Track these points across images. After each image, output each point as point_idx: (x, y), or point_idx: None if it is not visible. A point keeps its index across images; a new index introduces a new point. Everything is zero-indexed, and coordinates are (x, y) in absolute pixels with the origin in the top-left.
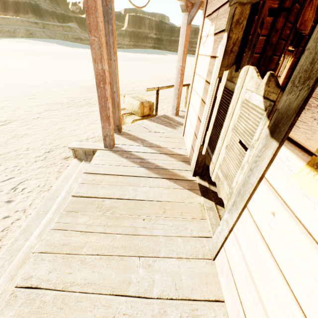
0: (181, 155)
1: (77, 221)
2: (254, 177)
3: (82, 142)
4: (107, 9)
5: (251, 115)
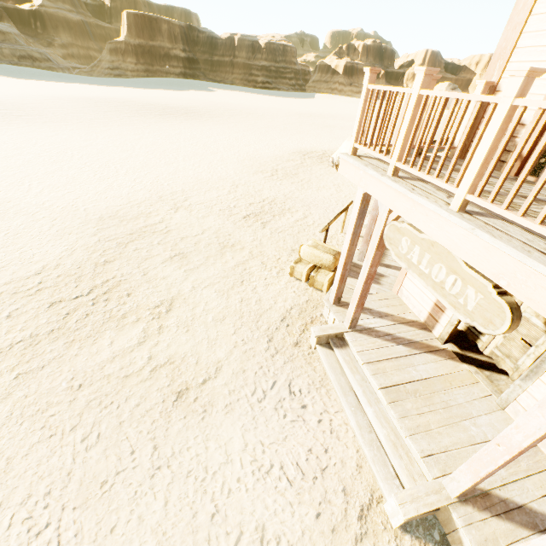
0: (415, 321)
1: (407, 408)
2: (545, 365)
3: (320, 327)
4: (363, 210)
5: (532, 328)
